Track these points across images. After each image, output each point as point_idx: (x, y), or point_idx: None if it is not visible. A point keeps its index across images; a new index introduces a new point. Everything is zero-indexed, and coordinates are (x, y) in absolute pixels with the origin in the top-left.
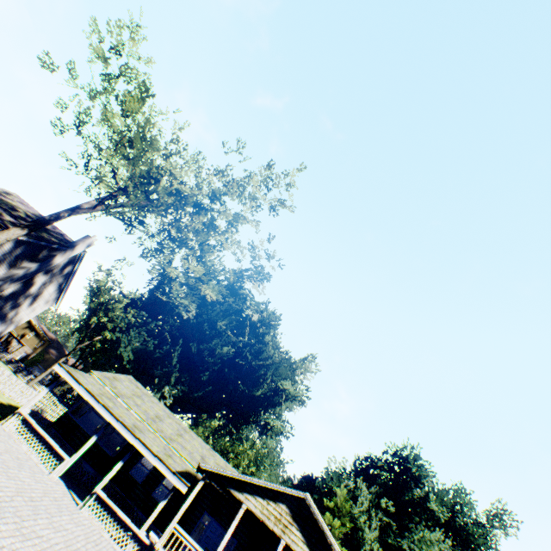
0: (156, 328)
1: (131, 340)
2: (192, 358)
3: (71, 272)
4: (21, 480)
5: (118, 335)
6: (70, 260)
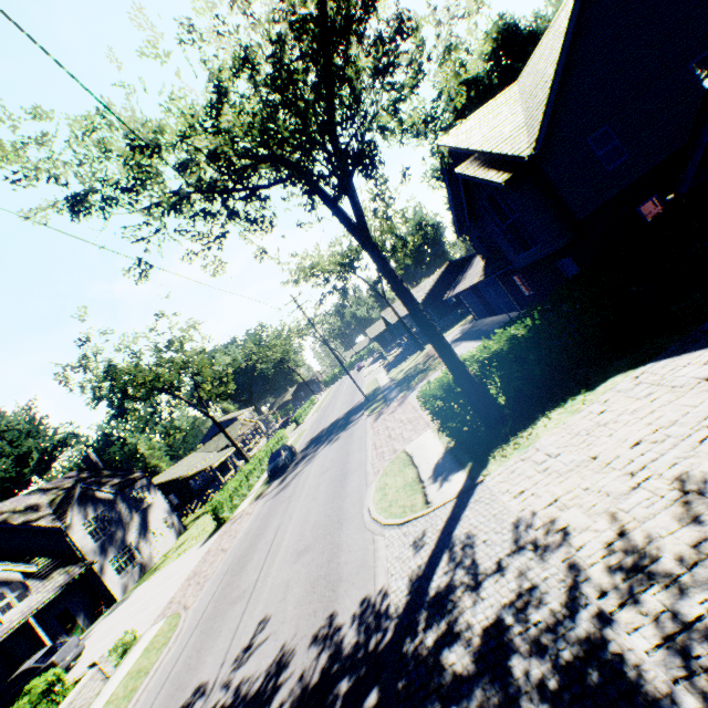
0: None
1: None
2: None
3: None
4: None
5: None
6: None
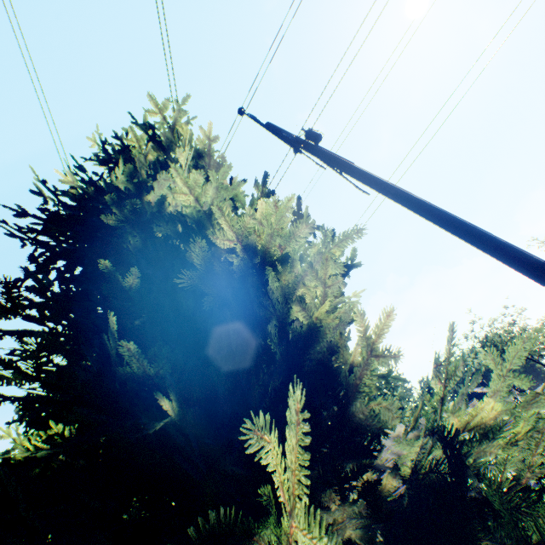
0: None
1: None
2: None
3: None
4: None
5: None
6: None
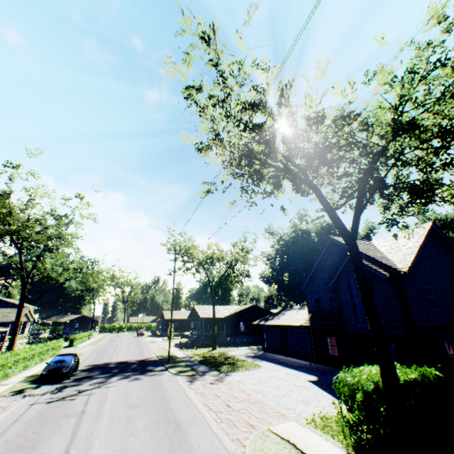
0: None
1: None
2: None
3: None
4: None
5: None
6: None
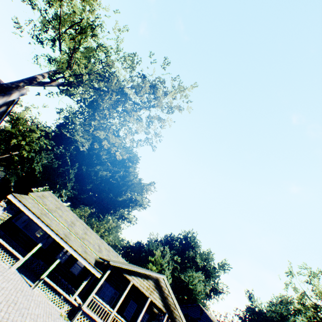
0: (60, 153)
1: (41, 158)
2: (81, 174)
3: (5, 111)
4: (2, 289)
5: (32, 154)
6: (5, 102)
